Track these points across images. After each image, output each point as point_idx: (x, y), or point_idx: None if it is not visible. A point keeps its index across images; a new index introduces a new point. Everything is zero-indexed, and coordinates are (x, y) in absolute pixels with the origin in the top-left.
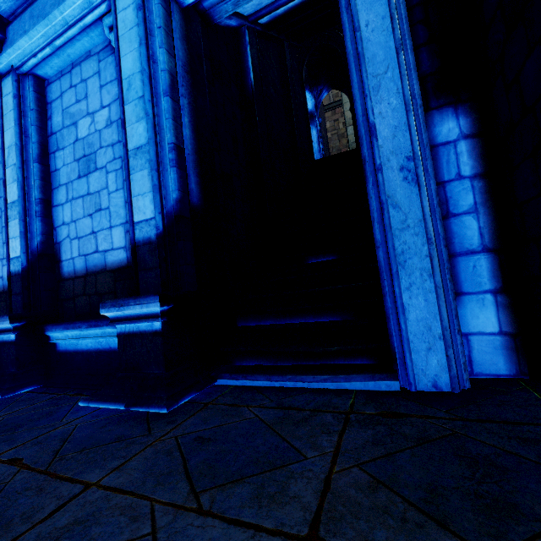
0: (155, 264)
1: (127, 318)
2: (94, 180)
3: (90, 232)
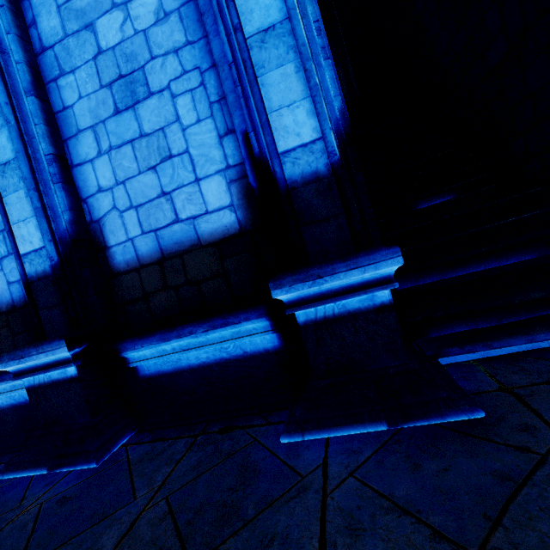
0: (334, 210)
1: (322, 296)
2: (149, 112)
3: (158, 194)
